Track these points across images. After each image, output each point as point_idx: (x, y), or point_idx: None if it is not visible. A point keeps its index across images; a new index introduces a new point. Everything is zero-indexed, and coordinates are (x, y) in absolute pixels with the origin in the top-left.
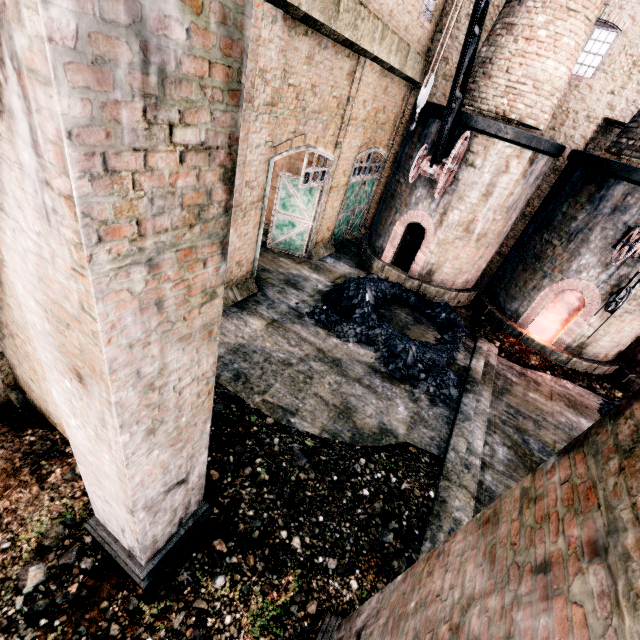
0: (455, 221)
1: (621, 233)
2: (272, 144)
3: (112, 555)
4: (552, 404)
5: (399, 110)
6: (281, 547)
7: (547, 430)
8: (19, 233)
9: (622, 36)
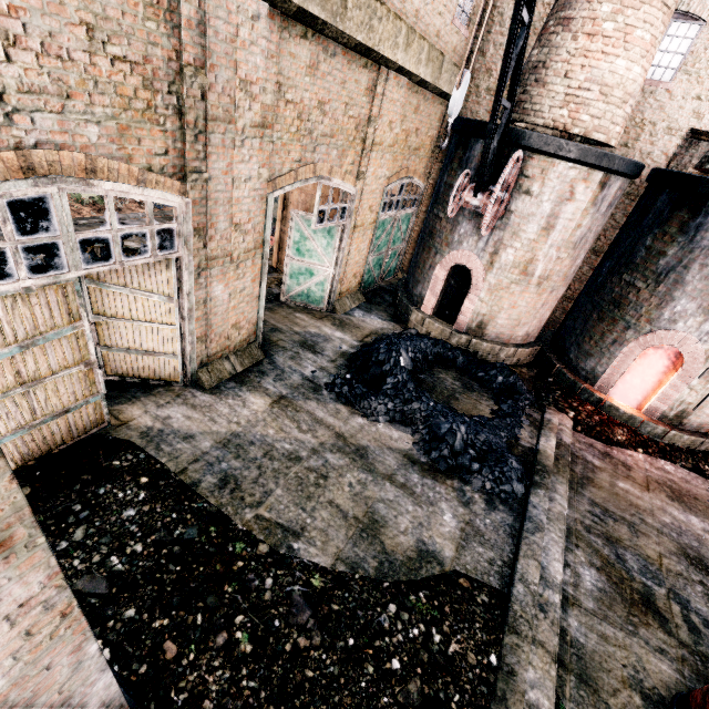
0: (509, 262)
1: None
2: (269, 176)
3: None
4: (650, 497)
5: (436, 133)
6: None
7: (648, 537)
8: None
9: (707, 28)
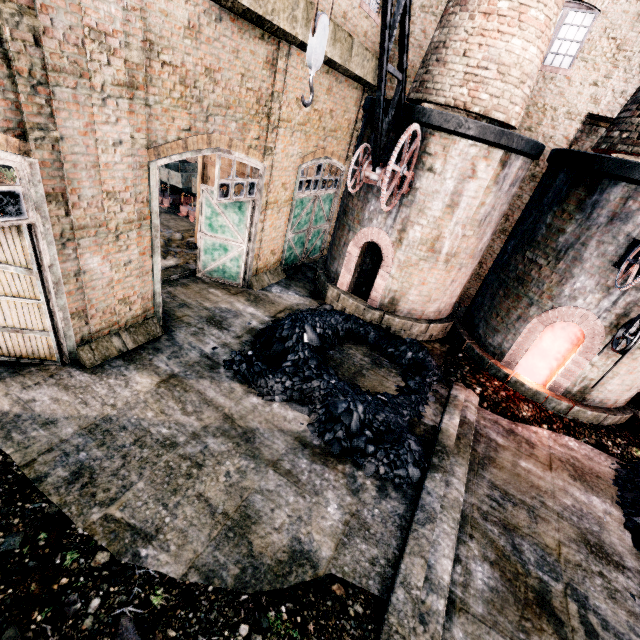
0: (417, 239)
1: (624, 248)
2: (147, 142)
3: None
4: (552, 476)
5: (353, 116)
6: None
7: (547, 523)
8: None
9: (601, 17)
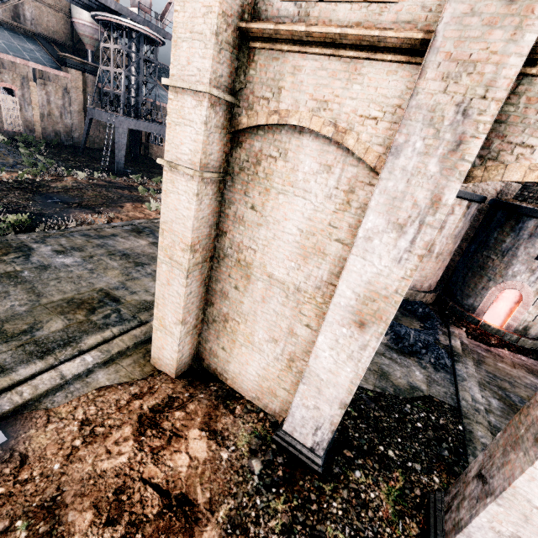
0: None
1: None
2: None
3: (295, 453)
4: (516, 371)
5: None
6: (383, 455)
7: (520, 388)
8: (368, 266)
9: None
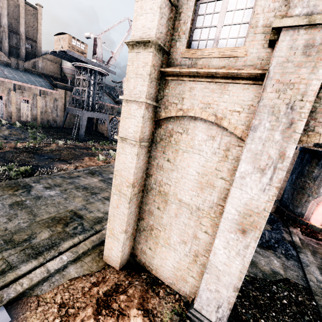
0: None
1: None
2: None
3: None
4: None
5: None
6: None
7: None
8: (244, 194)
9: None
